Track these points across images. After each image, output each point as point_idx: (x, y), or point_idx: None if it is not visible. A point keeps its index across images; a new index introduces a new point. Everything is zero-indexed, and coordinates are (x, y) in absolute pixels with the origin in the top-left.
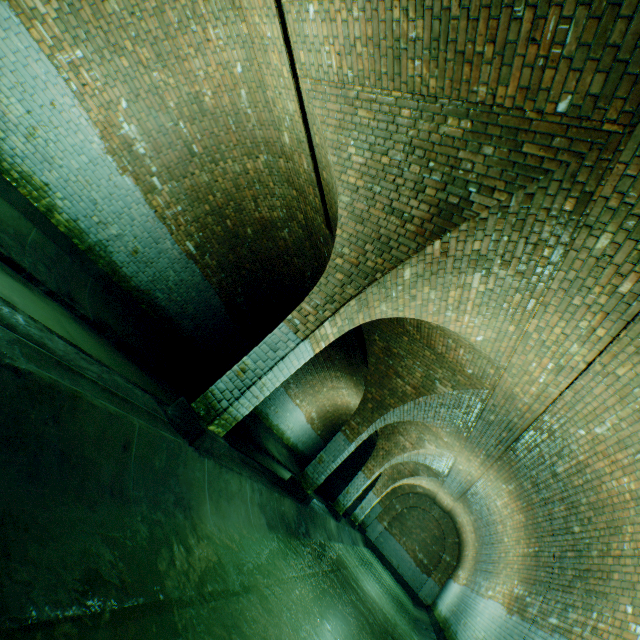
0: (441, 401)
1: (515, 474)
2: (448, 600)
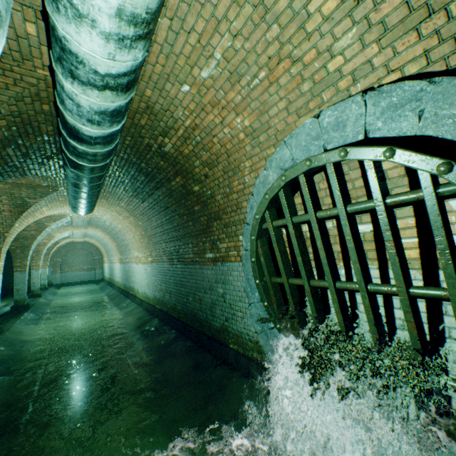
0: (53, 226)
1: (98, 227)
2: (107, 272)
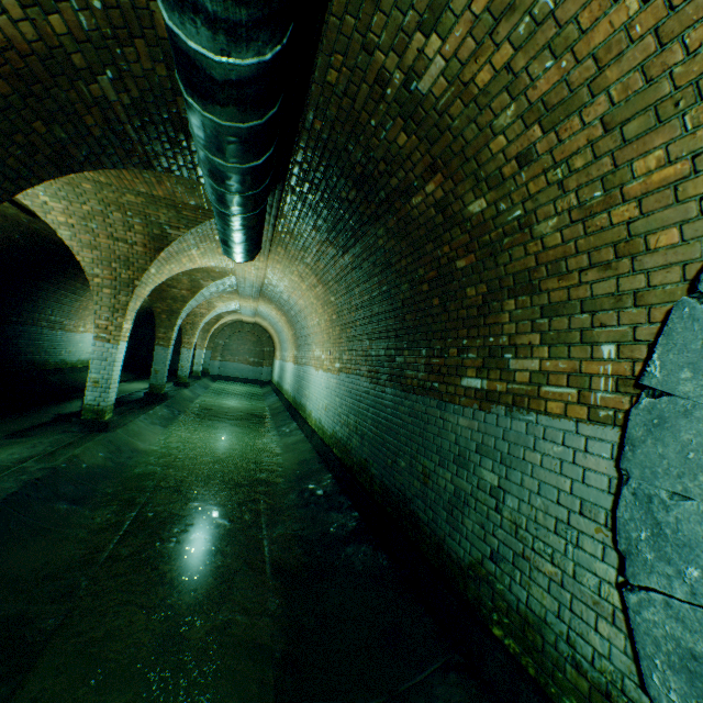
0: (211, 288)
1: (272, 301)
2: (277, 372)
